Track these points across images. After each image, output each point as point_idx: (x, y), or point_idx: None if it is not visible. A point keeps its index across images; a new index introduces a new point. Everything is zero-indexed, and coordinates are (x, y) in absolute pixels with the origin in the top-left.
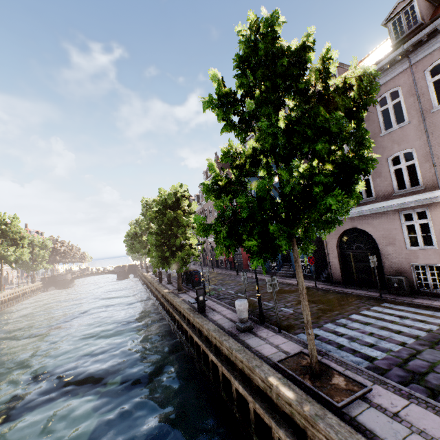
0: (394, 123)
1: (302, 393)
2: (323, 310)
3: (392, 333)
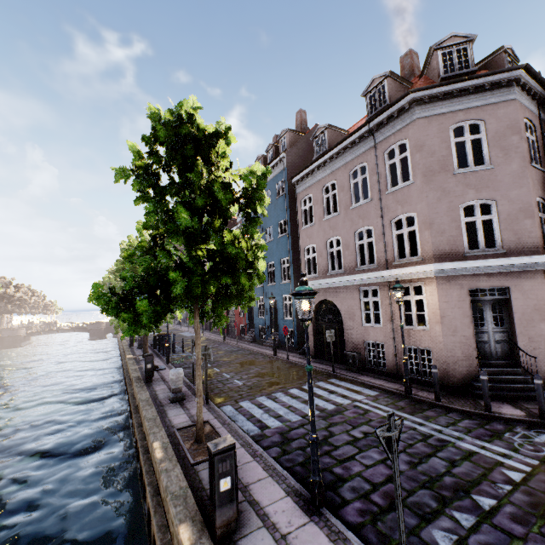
0: (361, 198)
1: (171, 454)
2: (271, 383)
3: (308, 406)
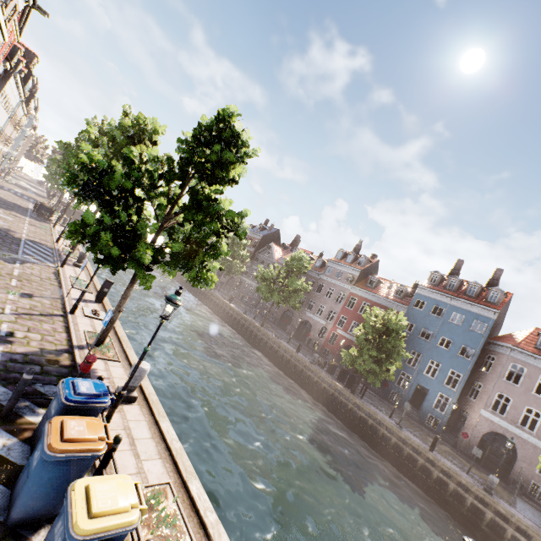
0: None
1: None
2: (496, 488)
3: None
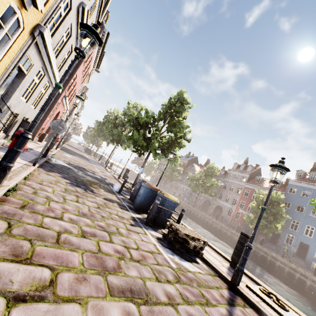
0: None
1: None
2: None
3: None
